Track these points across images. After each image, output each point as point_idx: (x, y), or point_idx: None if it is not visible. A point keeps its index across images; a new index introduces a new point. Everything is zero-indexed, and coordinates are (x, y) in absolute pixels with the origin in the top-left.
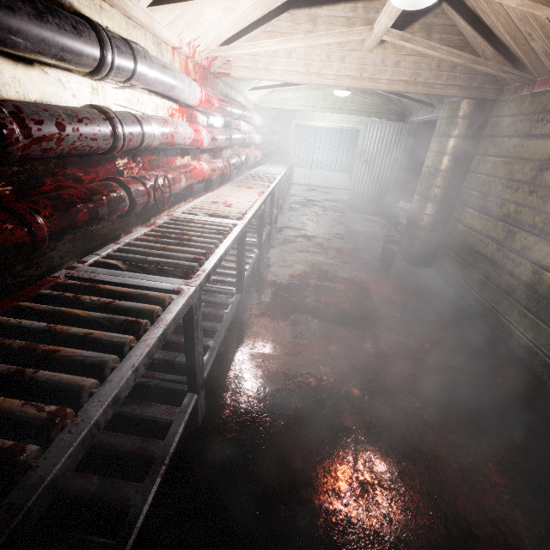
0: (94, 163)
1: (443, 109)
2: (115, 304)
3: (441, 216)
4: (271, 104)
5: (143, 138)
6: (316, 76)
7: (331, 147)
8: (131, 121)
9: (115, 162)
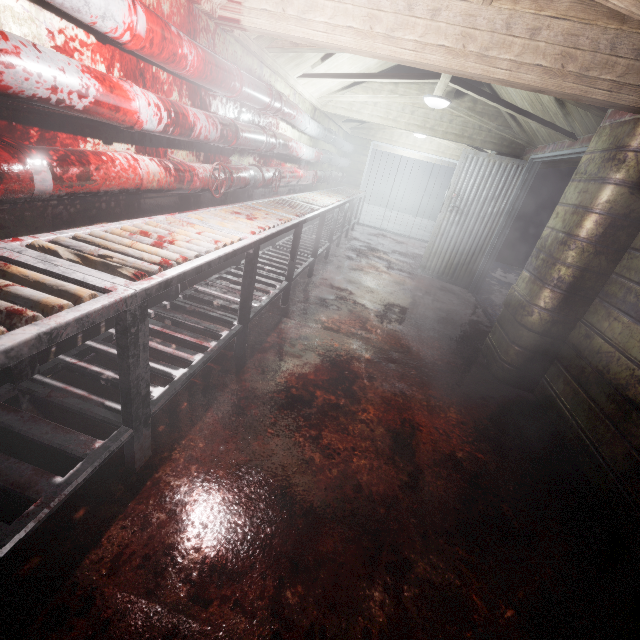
0: None
1: (599, 136)
2: None
3: (564, 314)
4: (338, 109)
5: None
6: (384, 41)
7: (420, 186)
8: None
9: None
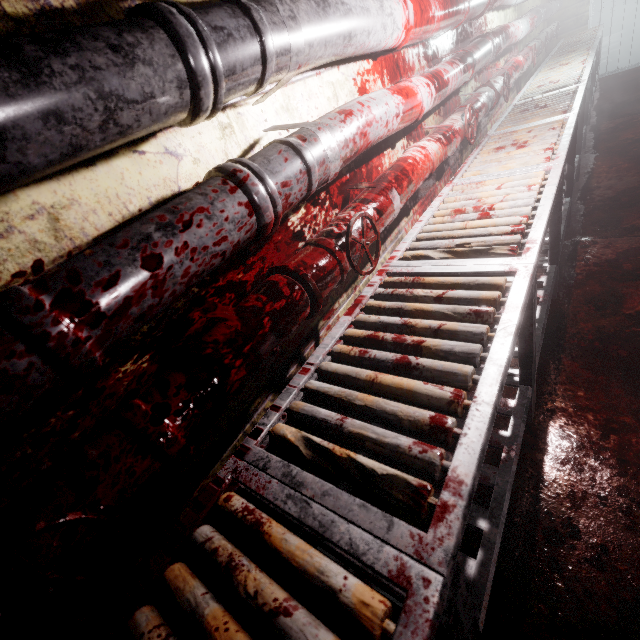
0: (256, 246)
1: None
2: (277, 627)
3: None
4: None
5: (309, 178)
6: None
7: None
8: (283, 159)
9: (287, 225)
